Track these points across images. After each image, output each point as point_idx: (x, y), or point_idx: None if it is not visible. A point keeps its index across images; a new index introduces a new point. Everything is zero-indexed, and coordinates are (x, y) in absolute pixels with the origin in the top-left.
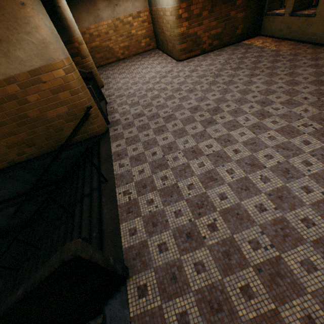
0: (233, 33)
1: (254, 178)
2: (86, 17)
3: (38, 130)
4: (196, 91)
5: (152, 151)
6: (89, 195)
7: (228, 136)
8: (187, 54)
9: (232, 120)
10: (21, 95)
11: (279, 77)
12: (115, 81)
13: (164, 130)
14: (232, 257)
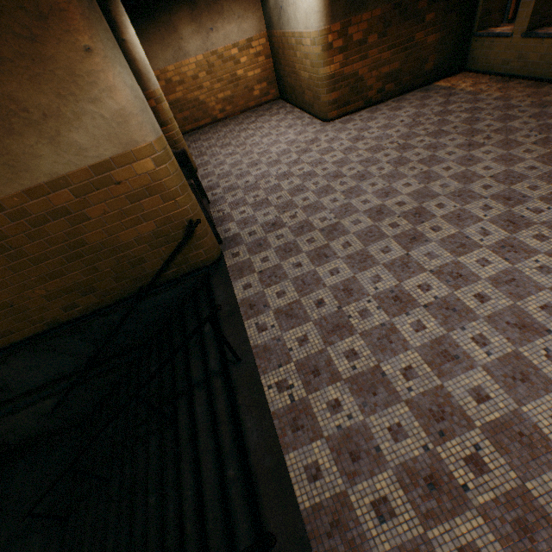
0: (418, 69)
1: (533, 355)
2: (161, 52)
3: (102, 265)
4: (371, 178)
5: (315, 297)
6: (202, 383)
7: (457, 267)
8: (341, 109)
9: (456, 234)
10: (76, 208)
11: (524, 148)
12: (216, 161)
13: (328, 254)
14: (537, 536)
